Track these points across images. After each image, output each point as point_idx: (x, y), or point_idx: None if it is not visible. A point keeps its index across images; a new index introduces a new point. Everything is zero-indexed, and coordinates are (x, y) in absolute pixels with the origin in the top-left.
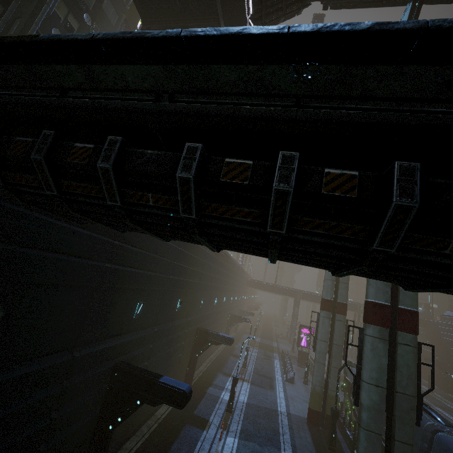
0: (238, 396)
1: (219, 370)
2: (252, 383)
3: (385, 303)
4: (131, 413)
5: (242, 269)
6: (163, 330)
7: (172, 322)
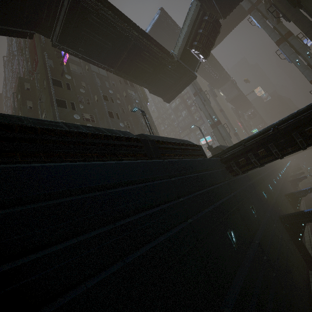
0: None
1: None
2: None
3: None
4: (303, 230)
5: None
6: (277, 200)
7: (274, 196)
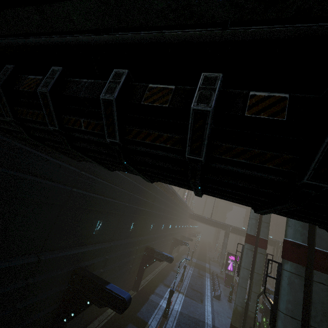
0: (174, 304)
1: (161, 281)
2: (186, 296)
3: (302, 243)
4: (82, 311)
5: (186, 204)
6: (118, 245)
7: (126, 239)
